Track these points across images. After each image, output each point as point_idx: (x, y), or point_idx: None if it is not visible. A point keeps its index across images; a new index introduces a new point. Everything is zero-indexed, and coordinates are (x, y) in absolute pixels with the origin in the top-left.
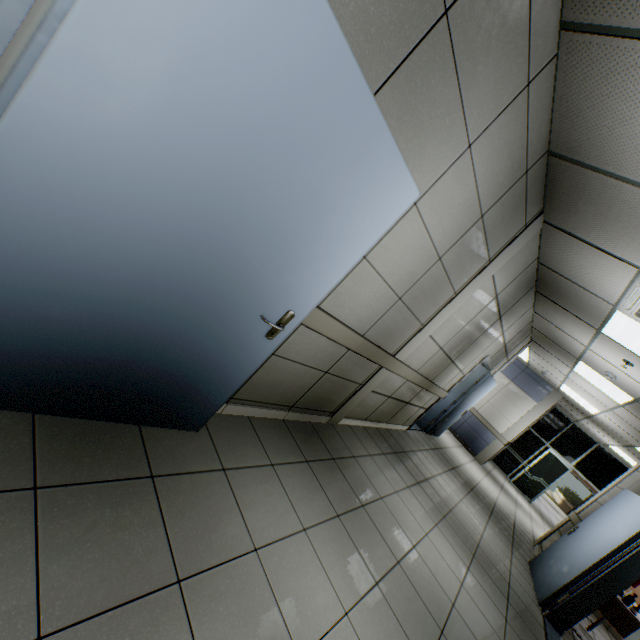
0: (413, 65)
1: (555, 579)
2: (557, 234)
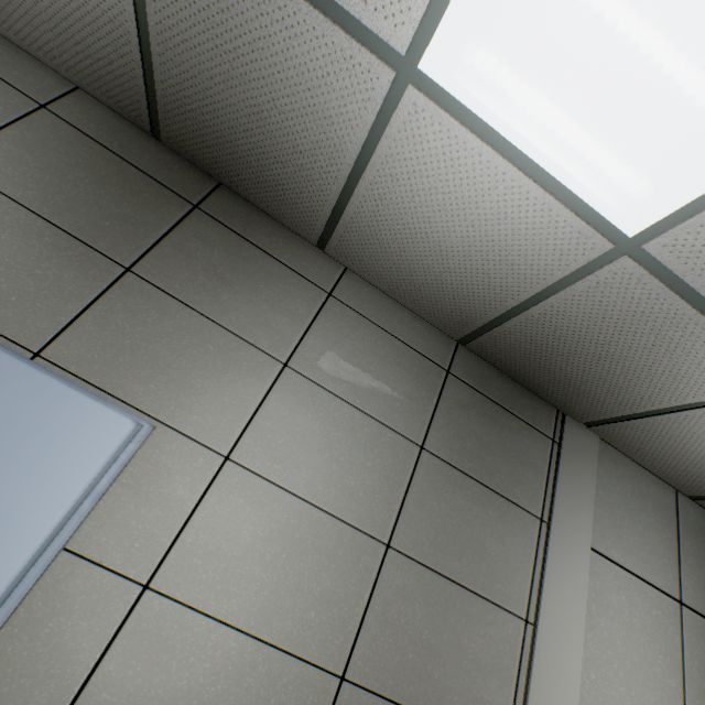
0: (104, 312)
1: None
2: (623, 430)
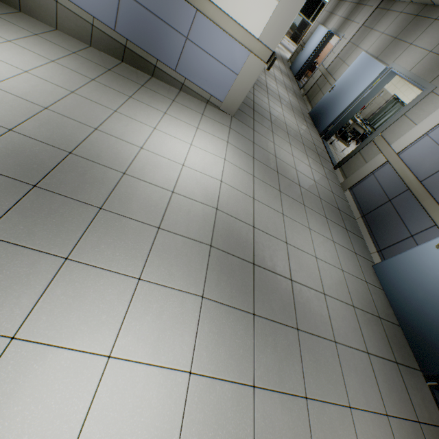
0: None
1: (298, 68)
2: None
